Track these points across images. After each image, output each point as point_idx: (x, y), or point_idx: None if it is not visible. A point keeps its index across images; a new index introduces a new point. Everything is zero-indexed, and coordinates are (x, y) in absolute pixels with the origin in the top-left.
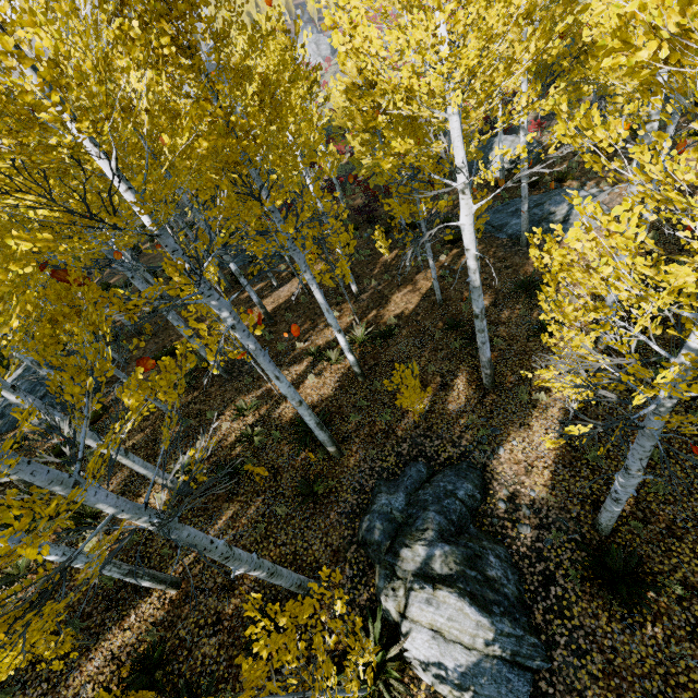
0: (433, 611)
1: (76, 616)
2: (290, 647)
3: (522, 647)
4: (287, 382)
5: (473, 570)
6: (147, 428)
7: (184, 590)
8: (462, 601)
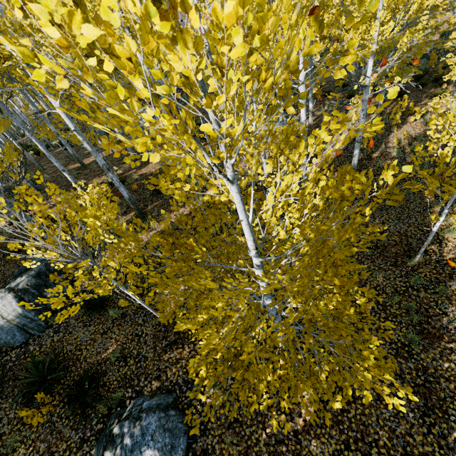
0: (0, 301)
1: None
2: None
3: (32, 324)
4: None
5: (35, 290)
6: None
7: None
8: (14, 299)
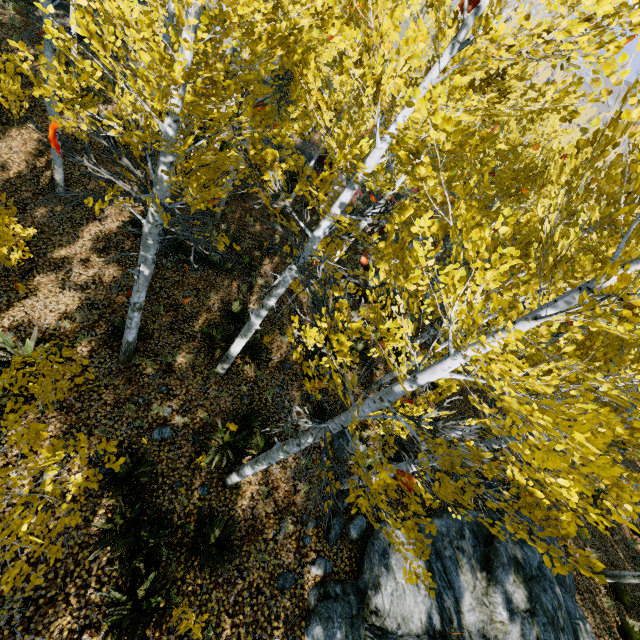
0: None
1: None
2: None
3: None
4: None
5: None
6: None
7: None
8: None
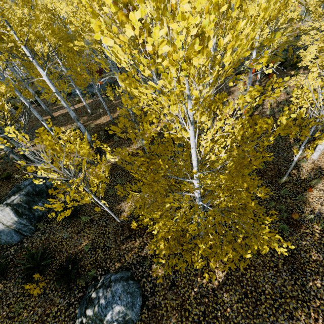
0: (0, 212)
1: None
2: None
3: (25, 228)
4: None
5: (26, 204)
6: None
7: None
8: (11, 211)
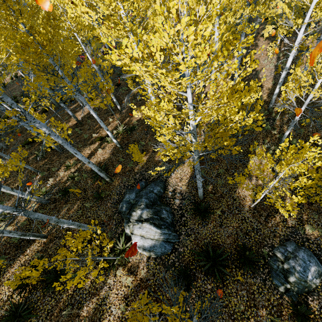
0: (141, 230)
1: (3, 254)
2: (79, 244)
3: (170, 236)
4: (81, 154)
5: (156, 216)
6: (24, 177)
7: (49, 238)
8: (151, 226)
